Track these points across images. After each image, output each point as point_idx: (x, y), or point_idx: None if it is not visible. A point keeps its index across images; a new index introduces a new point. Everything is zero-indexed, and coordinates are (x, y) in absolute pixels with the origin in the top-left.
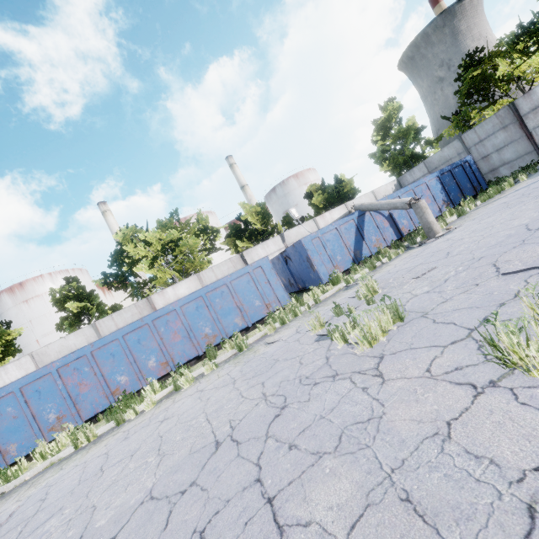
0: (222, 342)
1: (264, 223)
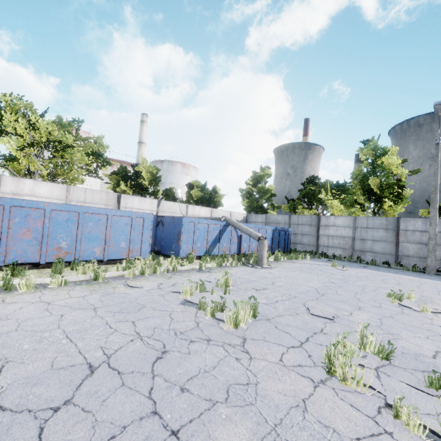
0: (70, 261)
1: (152, 184)
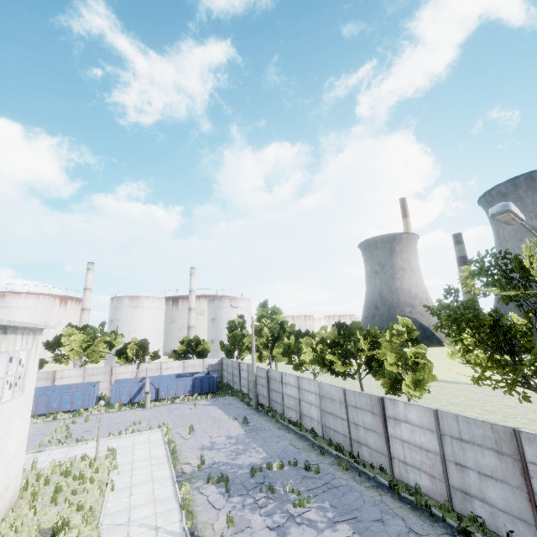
0: (58, 412)
1: (136, 354)
